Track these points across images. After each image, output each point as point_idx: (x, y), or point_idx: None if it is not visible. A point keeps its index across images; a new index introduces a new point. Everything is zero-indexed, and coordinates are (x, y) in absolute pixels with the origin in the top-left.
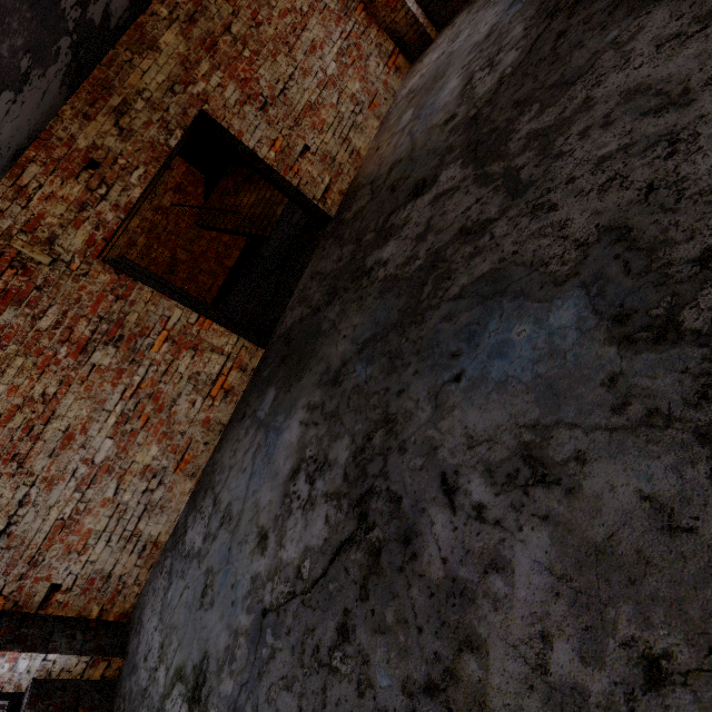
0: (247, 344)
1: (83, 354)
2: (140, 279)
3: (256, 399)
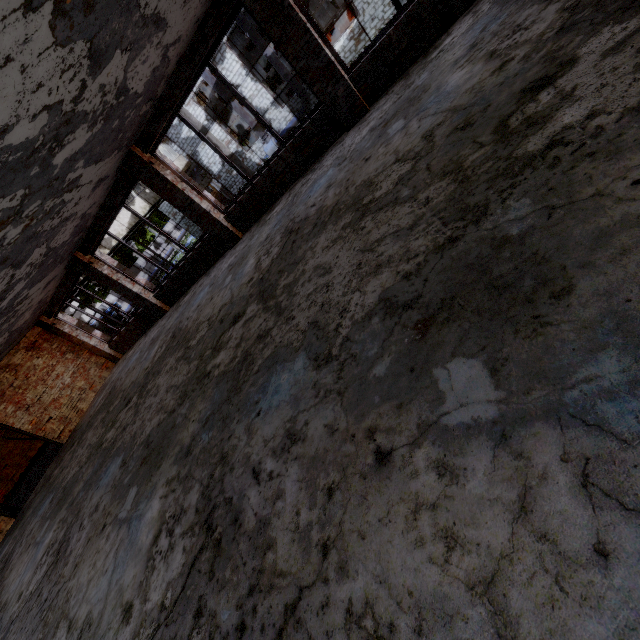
0: (5, 518)
1: None
2: None
3: (2, 544)
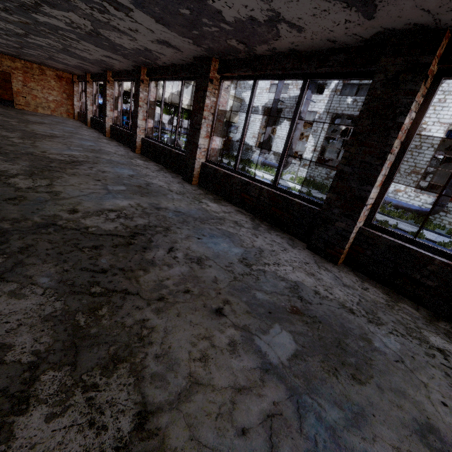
0: None
1: None
2: None
3: None
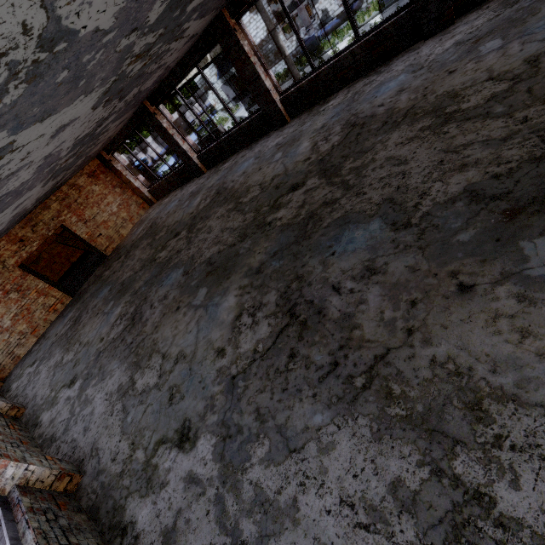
0: (66, 295)
1: (7, 294)
2: (30, 273)
3: (65, 311)
